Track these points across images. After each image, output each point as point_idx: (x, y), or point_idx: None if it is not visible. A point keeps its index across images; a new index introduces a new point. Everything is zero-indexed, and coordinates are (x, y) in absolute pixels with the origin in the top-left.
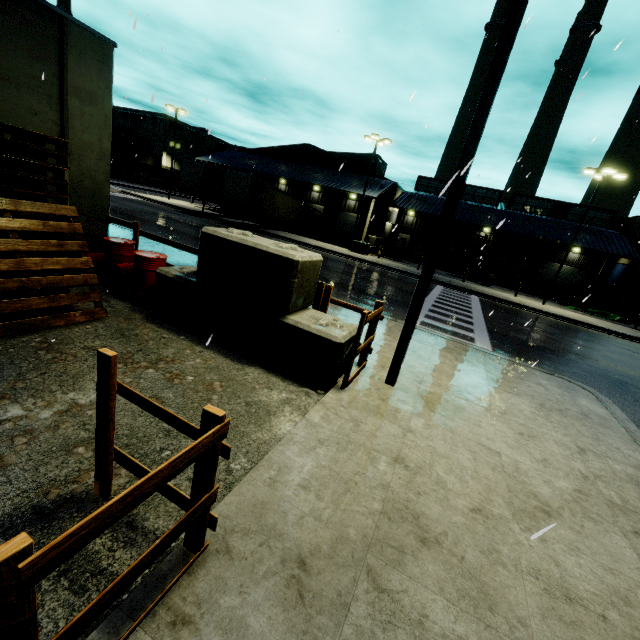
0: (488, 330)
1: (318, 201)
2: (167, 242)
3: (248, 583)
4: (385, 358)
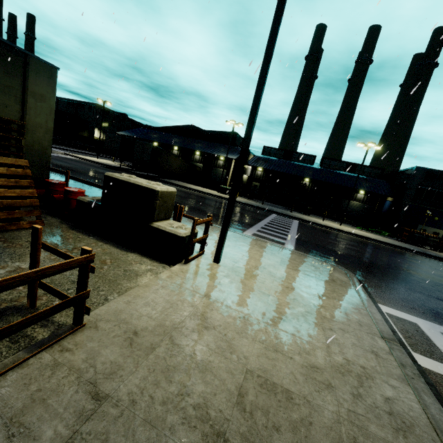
0: (296, 239)
1: (199, 161)
2: (86, 182)
3: (104, 339)
4: None
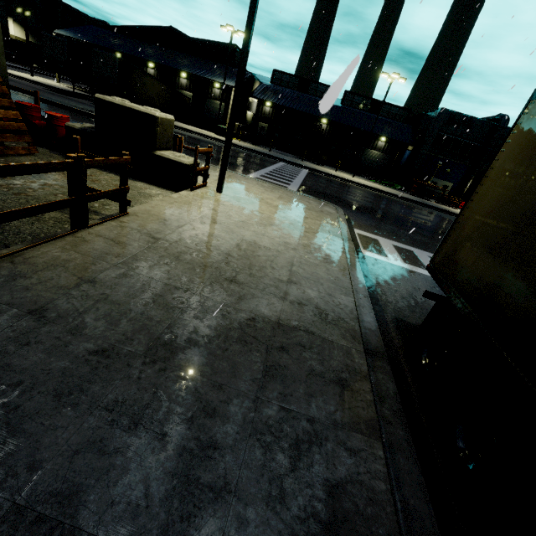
0: (301, 185)
1: (187, 88)
2: (65, 107)
3: (145, 220)
4: None
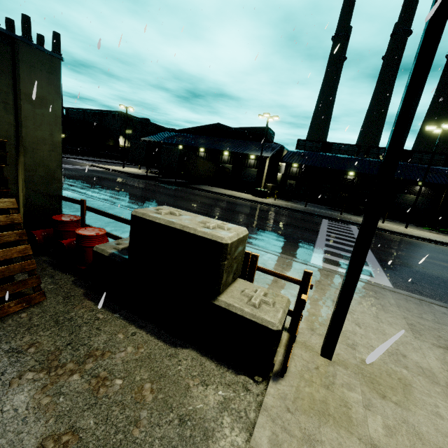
0: (377, 260)
1: (227, 162)
2: (108, 215)
3: None
4: (310, 315)
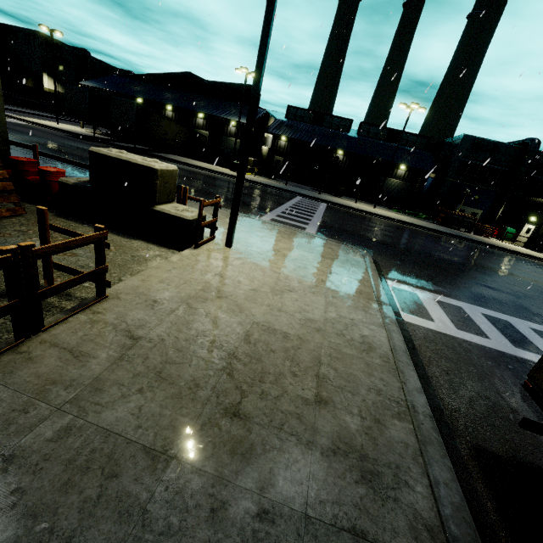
0: (320, 224)
1: (203, 127)
2: (64, 160)
3: (128, 305)
4: None
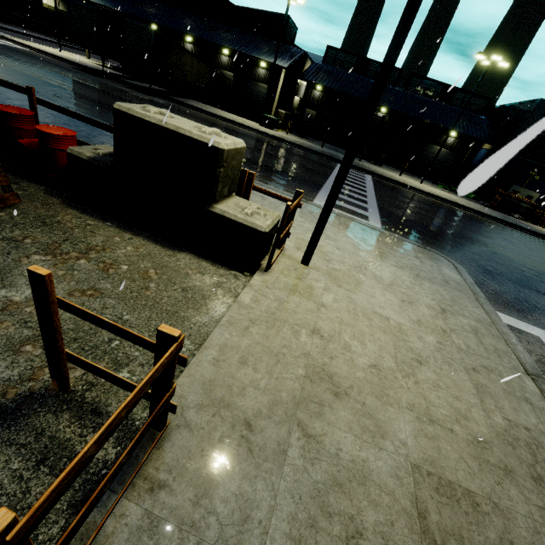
0: (379, 208)
1: (228, 67)
2: (72, 114)
3: (207, 447)
4: (299, 239)
